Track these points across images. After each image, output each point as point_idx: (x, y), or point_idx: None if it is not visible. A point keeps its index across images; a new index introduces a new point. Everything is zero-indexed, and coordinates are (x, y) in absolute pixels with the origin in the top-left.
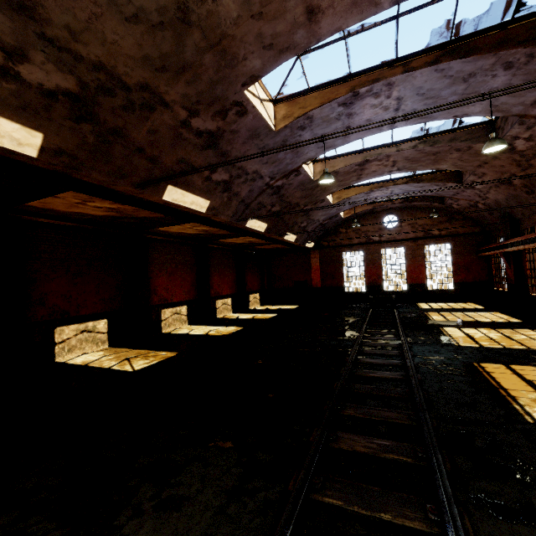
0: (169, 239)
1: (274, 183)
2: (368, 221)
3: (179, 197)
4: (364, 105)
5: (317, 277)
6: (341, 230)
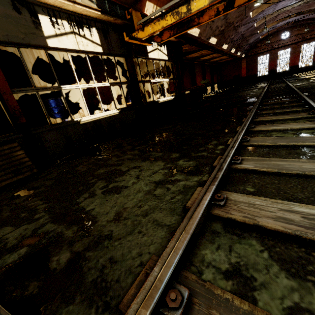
0: (197, 62)
1: (243, 33)
2: (273, 37)
3: (224, 46)
4: (282, 2)
5: (244, 72)
6: (258, 45)
